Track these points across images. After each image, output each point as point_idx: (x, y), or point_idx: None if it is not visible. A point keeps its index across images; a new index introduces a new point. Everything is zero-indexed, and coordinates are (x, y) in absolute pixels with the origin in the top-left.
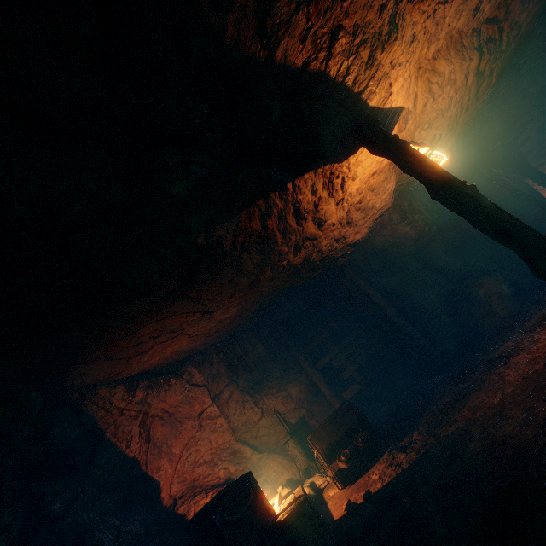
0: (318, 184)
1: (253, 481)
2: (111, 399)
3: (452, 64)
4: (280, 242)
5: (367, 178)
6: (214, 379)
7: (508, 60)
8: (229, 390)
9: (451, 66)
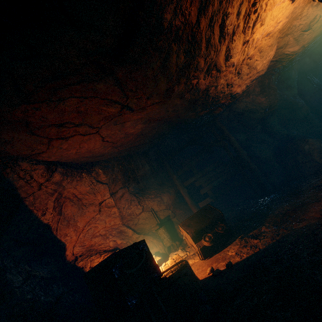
0: (243, 7)
1: (146, 247)
2: (31, 173)
3: None
4: (202, 51)
5: (264, 34)
6: (113, 181)
7: None
8: (122, 191)
9: None
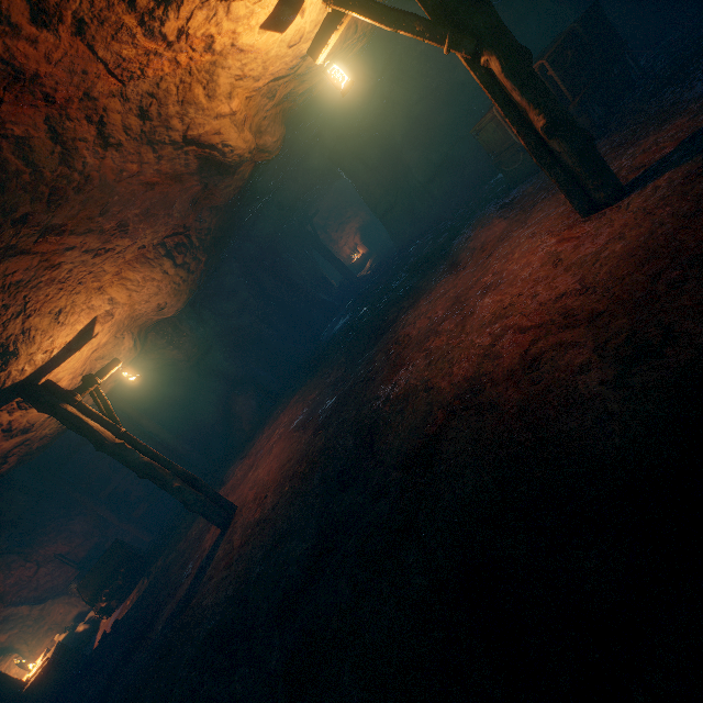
0: (0, 418)
1: None
2: None
3: (142, 272)
4: None
5: (84, 362)
6: None
7: (216, 238)
8: None
9: (142, 273)
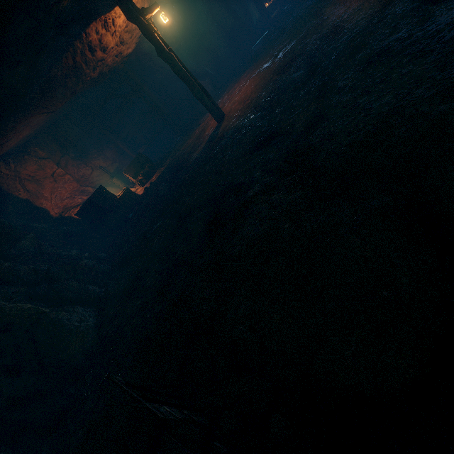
0: (99, 27)
1: (104, 188)
2: None
3: None
4: (85, 69)
5: None
6: (52, 154)
7: None
8: (64, 159)
9: None
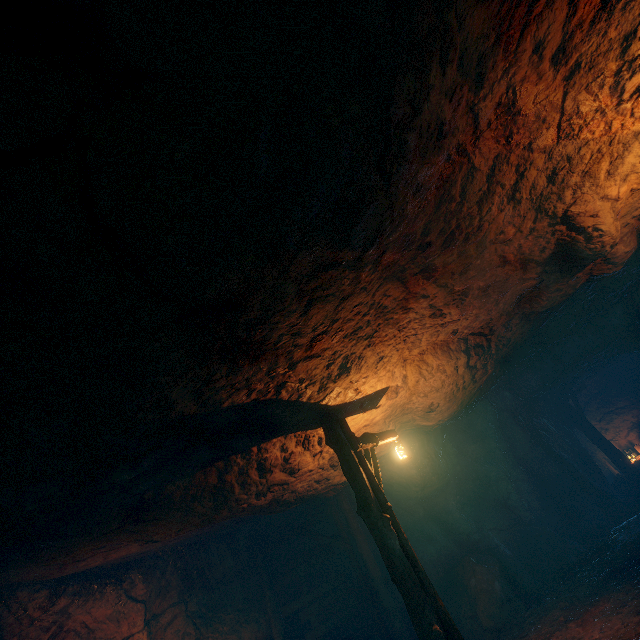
0: (290, 443)
1: None
2: (27, 605)
3: (439, 359)
4: (237, 492)
5: (355, 431)
6: (160, 592)
7: (506, 354)
8: (173, 611)
9: (439, 360)
